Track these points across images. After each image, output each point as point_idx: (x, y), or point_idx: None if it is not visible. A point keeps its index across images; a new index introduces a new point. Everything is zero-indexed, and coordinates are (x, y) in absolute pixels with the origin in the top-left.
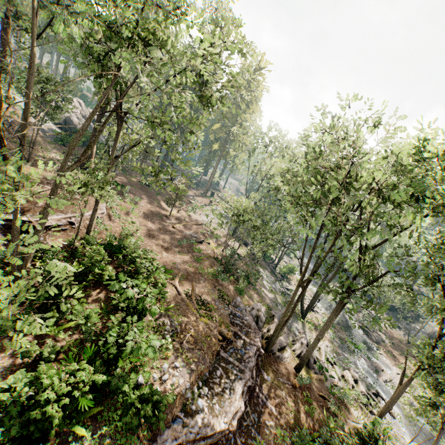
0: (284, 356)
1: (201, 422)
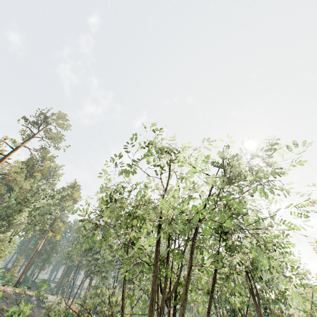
0: None
1: None
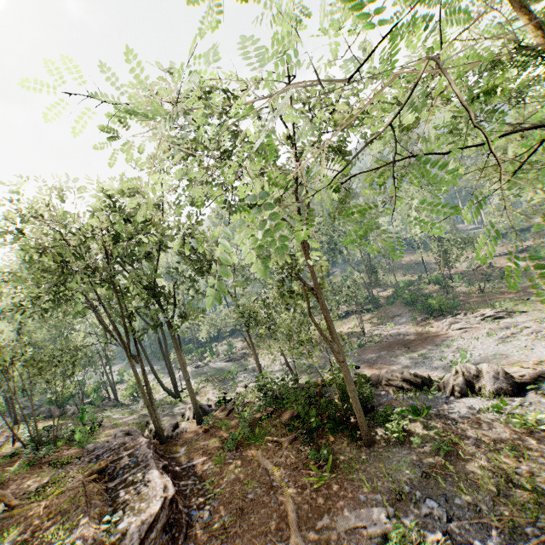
0: (182, 428)
1: (136, 527)
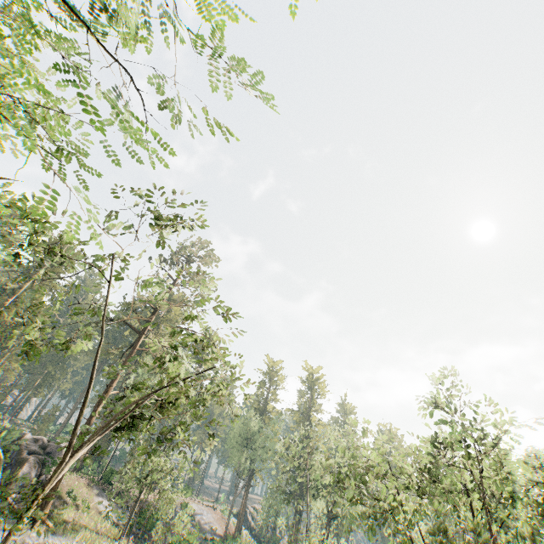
0: None
1: None
